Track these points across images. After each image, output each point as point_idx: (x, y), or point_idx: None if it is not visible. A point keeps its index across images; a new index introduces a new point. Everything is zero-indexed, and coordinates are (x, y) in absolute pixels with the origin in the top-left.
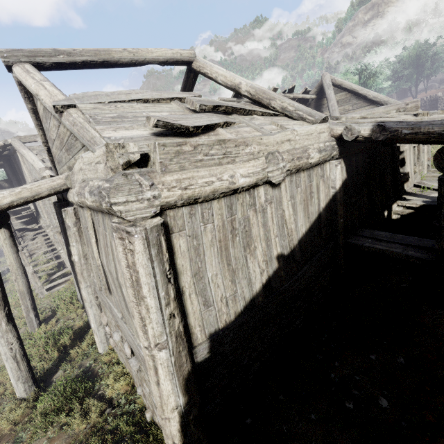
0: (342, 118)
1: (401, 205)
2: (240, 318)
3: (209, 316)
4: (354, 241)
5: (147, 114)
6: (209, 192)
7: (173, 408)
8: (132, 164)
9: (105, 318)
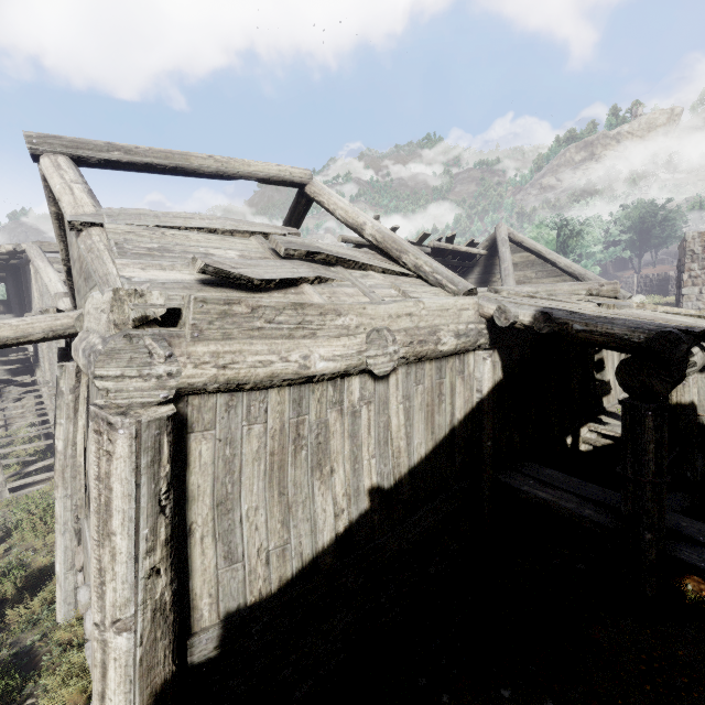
0: (503, 292)
1: (594, 429)
2: (288, 589)
3: (232, 580)
4: (508, 480)
5: (205, 251)
6: (264, 376)
7: None
8: (150, 320)
9: (80, 557)
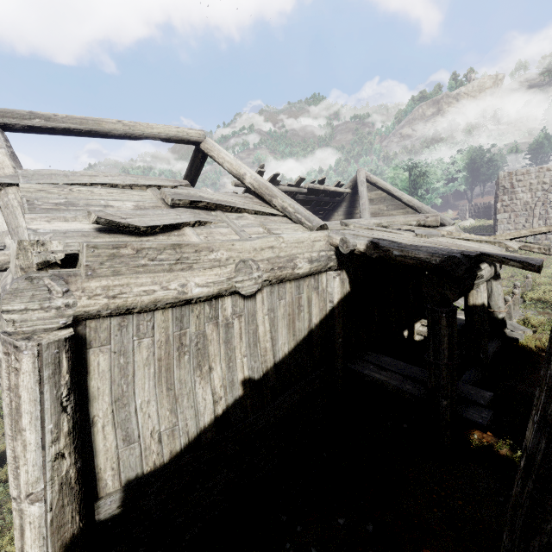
0: (350, 226)
1: (425, 324)
2: (177, 459)
3: (130, 456)
4: (354, 366)
5: (105, 203)
6: (148, 302)
7: None
8: (52, 263)
9: None
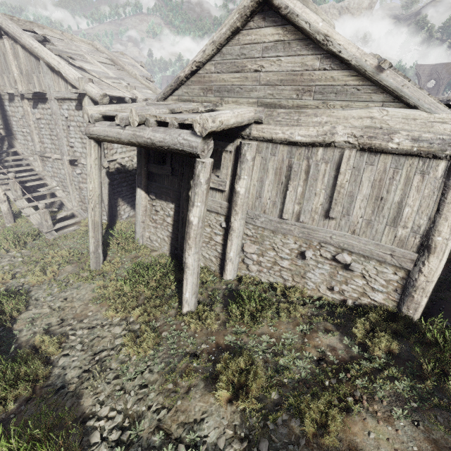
0: None
1: None
2: None
3: None
4: None
5: None
6: None
7: (438, 275)
8: None
9: (254, 247)
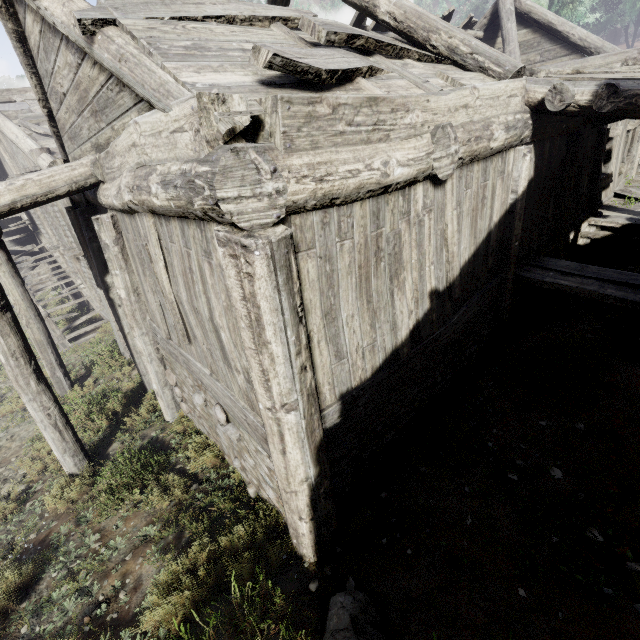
0: (540, 73)
1: (594, 223)
2: (378, 374)
3: (341, 372)
4: (530, 275)
5: (240, 46)
6: (353, 188)
7: (302, 481)
8: (237, 133)
9: (172, 377)
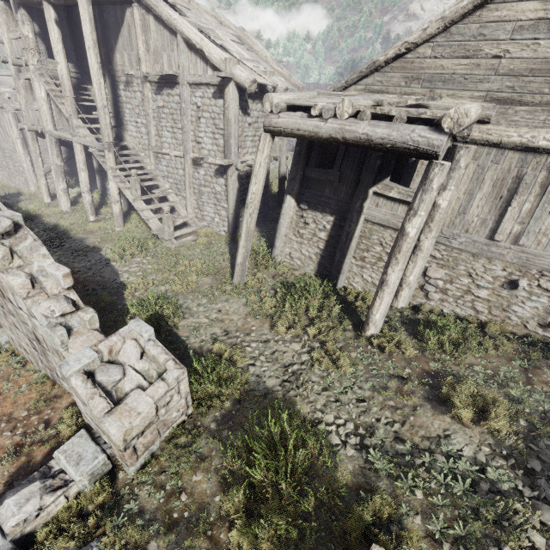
0: None
1: None
2: None
3: None
4: None
5: None
6: None
7: None
8: None
9: (442, 272)
